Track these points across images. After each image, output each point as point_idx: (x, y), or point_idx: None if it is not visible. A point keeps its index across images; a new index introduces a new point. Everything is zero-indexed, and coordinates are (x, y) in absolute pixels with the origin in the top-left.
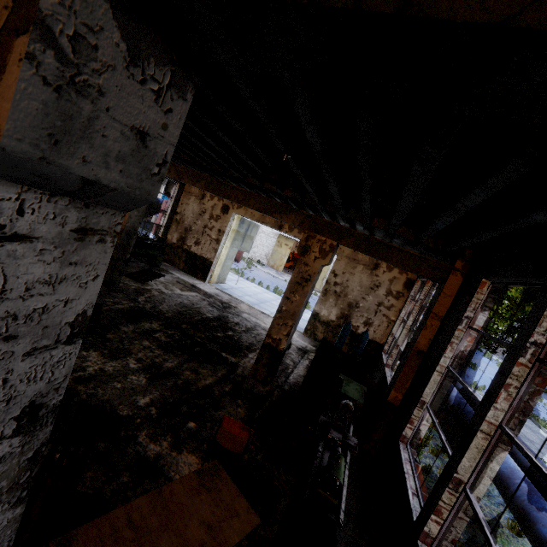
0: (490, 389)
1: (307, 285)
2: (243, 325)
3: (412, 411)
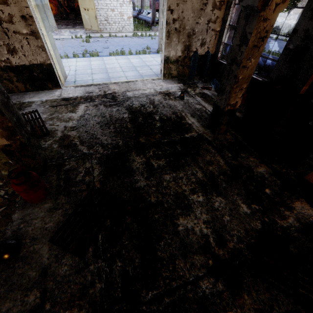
0: None
1: (263, 44)
2: (145, 103)
3: None
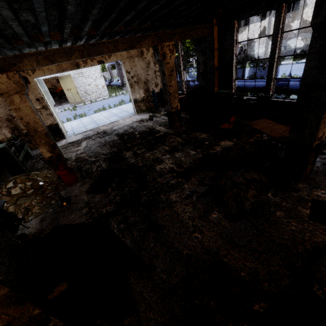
0: (271, 51)
1: (174, 73)
2: (127, 129)
3: (231, 85)
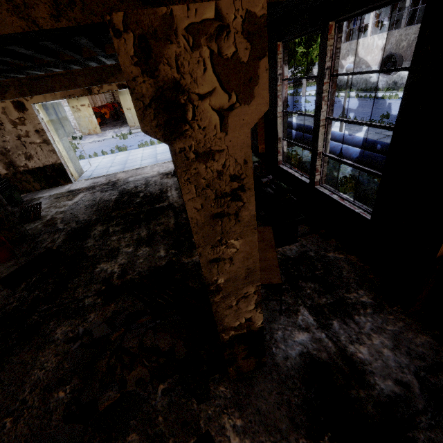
0: (316, 105)
1: None
2: (139, 185)
3: (277, 147)
